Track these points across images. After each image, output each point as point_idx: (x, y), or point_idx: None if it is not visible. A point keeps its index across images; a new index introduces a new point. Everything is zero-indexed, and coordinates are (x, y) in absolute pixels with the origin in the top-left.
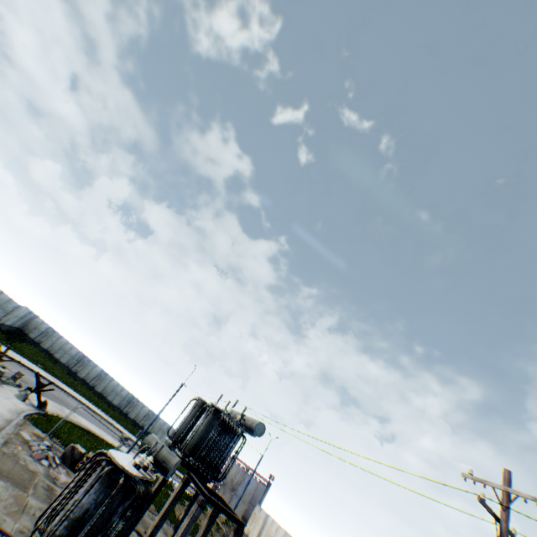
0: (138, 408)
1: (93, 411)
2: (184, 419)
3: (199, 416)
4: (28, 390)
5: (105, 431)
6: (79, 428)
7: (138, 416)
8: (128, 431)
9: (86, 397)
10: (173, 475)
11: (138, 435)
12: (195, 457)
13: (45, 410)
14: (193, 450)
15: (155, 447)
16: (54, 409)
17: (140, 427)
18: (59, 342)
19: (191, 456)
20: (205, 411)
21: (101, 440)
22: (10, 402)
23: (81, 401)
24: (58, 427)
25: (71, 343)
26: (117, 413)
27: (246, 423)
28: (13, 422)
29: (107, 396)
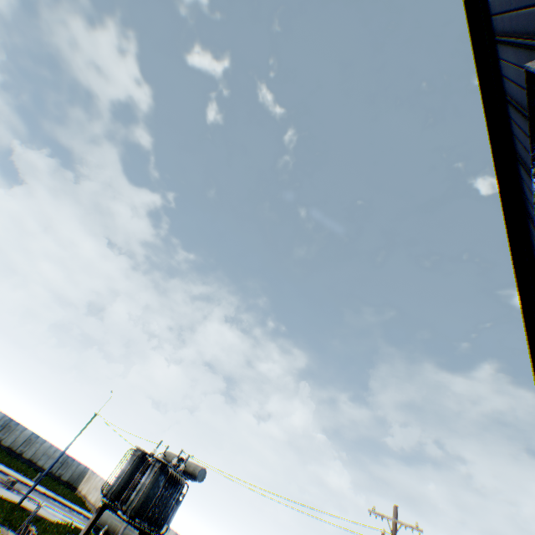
0: (18, 432)
1: None
2: (121, 472)
3: (138, 468)
4: None
5: None
6: None
7: (17, 442)
8: (7, 466)
9: None
10: (67, 509)
11: (36, 480)
12: (143, 518)
13: None
14: (139, 510)
15: (113, 525)
16: None
17: (18, 455)
18: None
19: (137, 517)
20: (151, 466)
21: None
22: None
23: None
24: None
25: None
26: None
27: (187, 468)
28: None
29: None
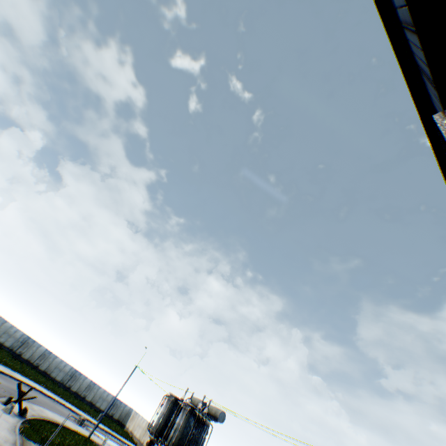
0: (81, 380)
1: (47, 395)
2: (161, 414)
3: (173, 410)
4: (13, 401)
5: (64, 416)
6: (50, 423)
7: (81, 388)
8: (76, 407)
9: (36, 380)
10: (120, 442)
11: (99, 418)
12: None
13: (26, 416)
14: (177, 445)
15: None
16: (29, 411)
17: (82, 398)
18: (3, 327)
19: None
20: (182, 409)
21: (70, 431)
22: (4, 420)
23: (36, 388)
24: (52, 438)
25: (16, 326)
26: (62, 389)
27: (210, 411)
28: (18, 443)
29: (51, 373)
